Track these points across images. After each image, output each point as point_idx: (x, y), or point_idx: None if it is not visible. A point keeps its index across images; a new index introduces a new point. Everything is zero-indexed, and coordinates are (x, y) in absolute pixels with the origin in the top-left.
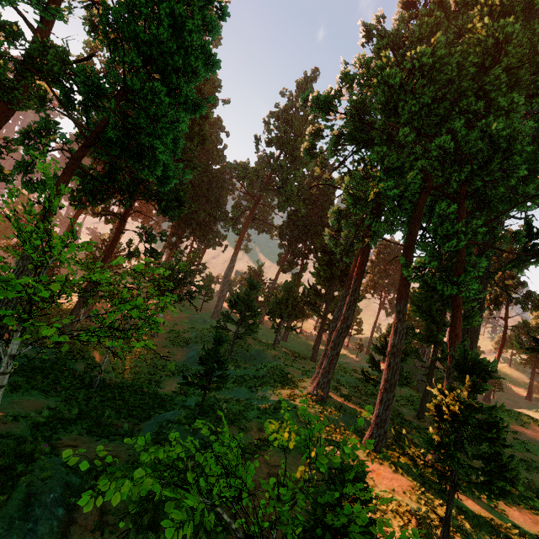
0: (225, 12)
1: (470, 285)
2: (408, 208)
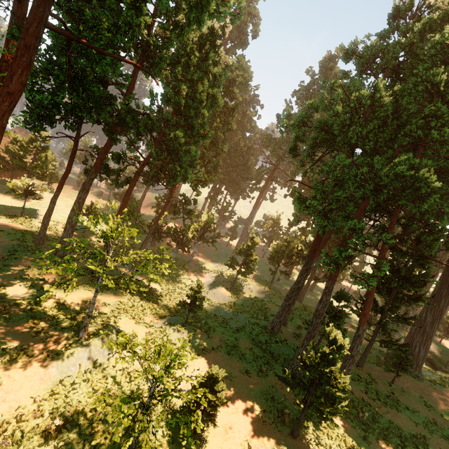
0: (230, 63)
1: (370, 282)
2: (351, 209)
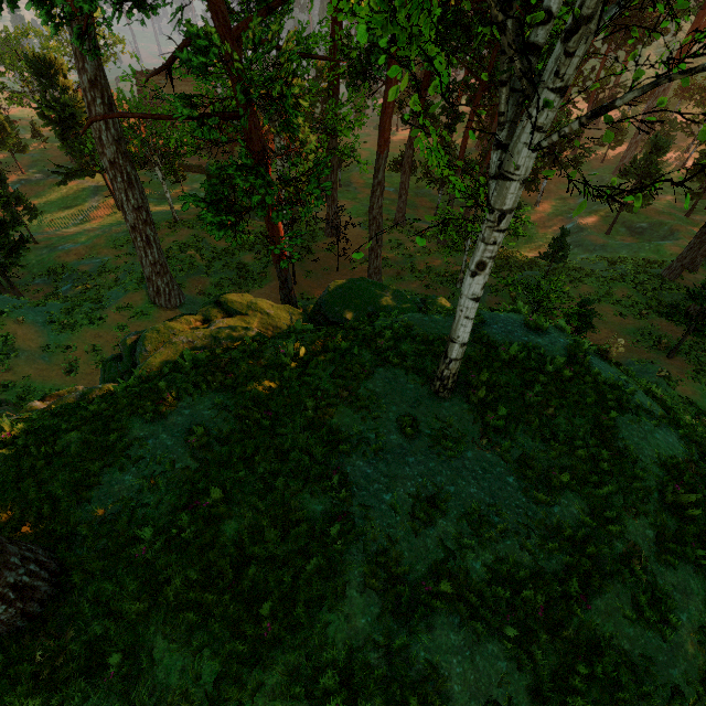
0: None
1: None
2: None
